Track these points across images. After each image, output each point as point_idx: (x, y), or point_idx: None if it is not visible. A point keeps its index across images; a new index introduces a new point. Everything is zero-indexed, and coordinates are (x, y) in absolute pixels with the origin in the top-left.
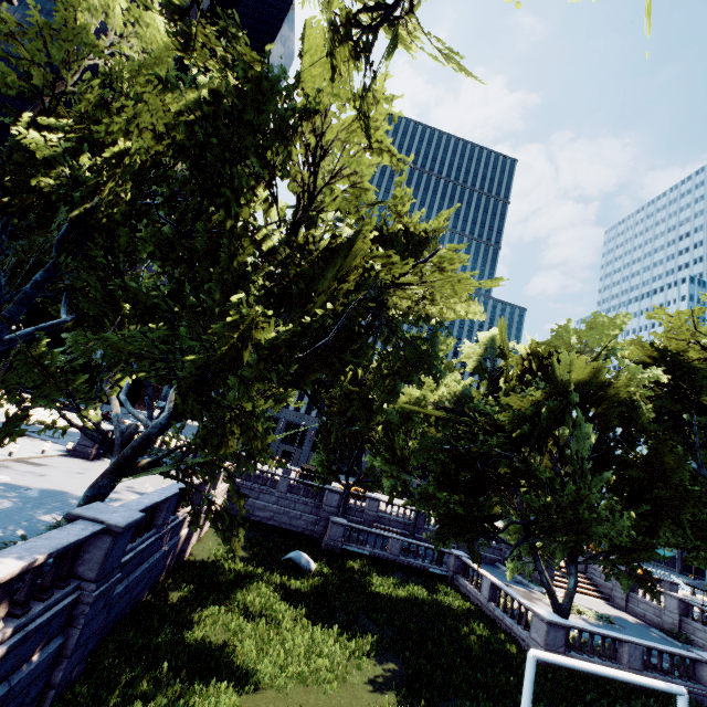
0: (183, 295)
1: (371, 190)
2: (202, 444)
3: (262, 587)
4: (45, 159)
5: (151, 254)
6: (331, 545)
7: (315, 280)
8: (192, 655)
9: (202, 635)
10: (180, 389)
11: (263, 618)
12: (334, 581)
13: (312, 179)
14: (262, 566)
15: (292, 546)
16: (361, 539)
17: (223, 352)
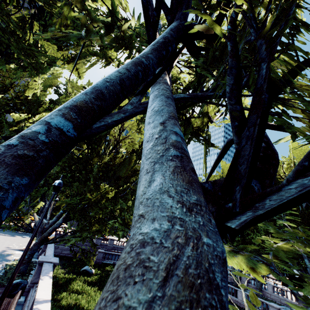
0: (75, 177)
1: (137, 145)
2: (80, 230)
3: (78, 282)
4: (19, 121)
5: (64, 162)
6: (98, 261)
7: (117, 170)
8: (65, 309)
9: (66, 302)
10: (74, 211)
11: (84, 293)
12: (103, 276)
13: (118, 137)
14: (74, 274)
15: (81, 264)
16: (109, 257)
17: (94, 200)
